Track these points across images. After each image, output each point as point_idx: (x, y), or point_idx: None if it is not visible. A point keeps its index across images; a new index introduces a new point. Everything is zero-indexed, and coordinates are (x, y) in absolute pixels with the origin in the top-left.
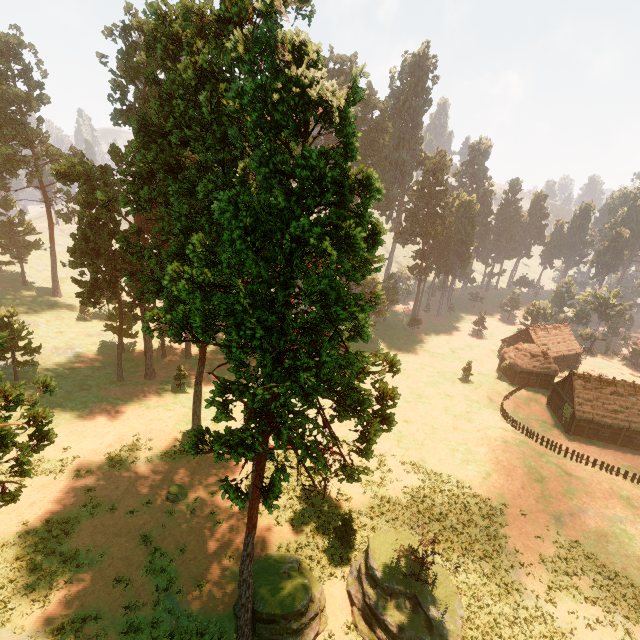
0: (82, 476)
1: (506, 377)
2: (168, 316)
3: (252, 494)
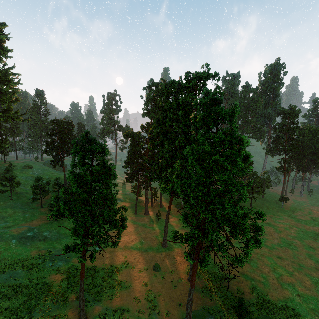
0: (122, 251)
1: None
2: (169, 187)
3: (193, 268)
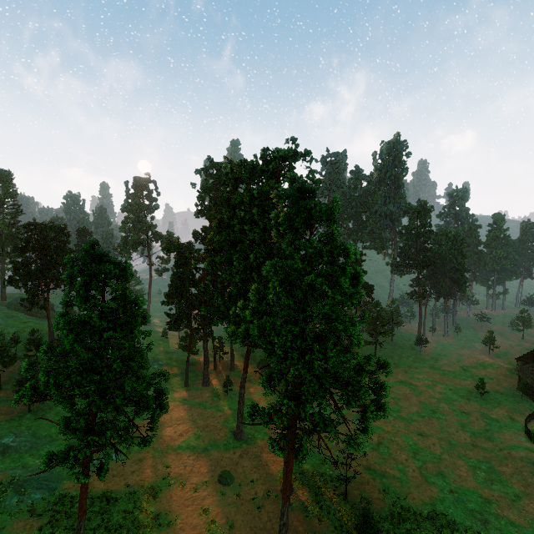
0: (163, 455)
1: (528, 397)
2: (239, 330)
3: (286, 468)
